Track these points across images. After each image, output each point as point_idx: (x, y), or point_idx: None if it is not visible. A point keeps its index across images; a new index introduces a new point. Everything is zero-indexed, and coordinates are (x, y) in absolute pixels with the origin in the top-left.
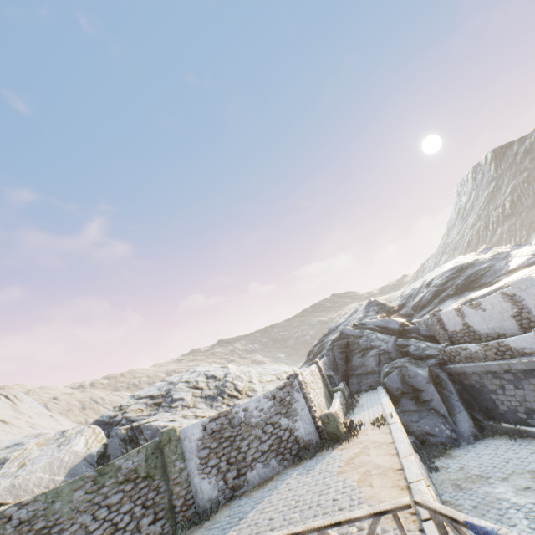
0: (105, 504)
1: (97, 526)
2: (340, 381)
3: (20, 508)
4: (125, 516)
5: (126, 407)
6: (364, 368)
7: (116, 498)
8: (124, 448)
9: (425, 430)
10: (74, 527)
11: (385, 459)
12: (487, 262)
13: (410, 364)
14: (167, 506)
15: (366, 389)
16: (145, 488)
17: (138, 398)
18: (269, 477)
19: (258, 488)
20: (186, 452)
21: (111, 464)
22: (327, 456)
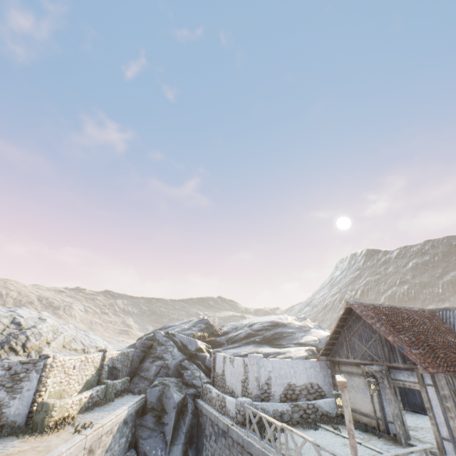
0: None
1: None
2: (127, 375)
3: None
4: None
5: None
6: (147, 373)
7: None
8: None
9: (144, 449)
10: None
11: None
12: (294, 329)
13: (175, 385)
14: None
15: (136, 392)
16: None
17: None
18: None
19: None
20: None
21: None
22: (4, 443)
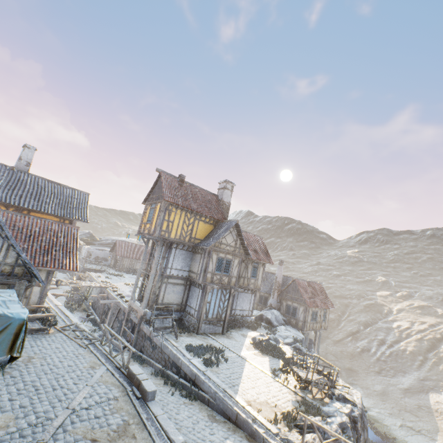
0: None
1: None
2: None
3: None
4: None
5: None
6: None
7: None
8: None
9: None
10: None
11: None
12: None
13: None
14: None
15: None
16: None
17: None
18: None
19: None
20: None
21: None
22: None
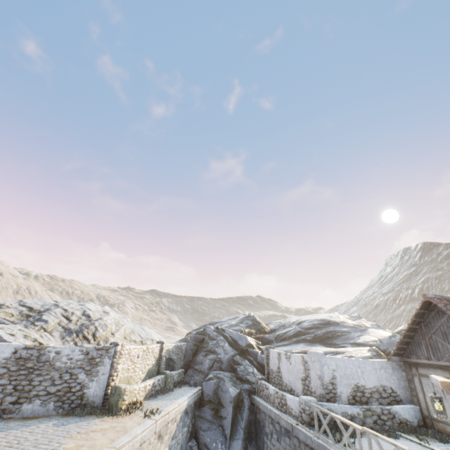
0: None
1: None
2: (182, 368)
3: None
4: None
5: (5, 307)
6: (201, 366)
7: None
8: None
9: (205, 441)
10: None
11: (104, 443)
12: (348, 328)
13: (230, 379)
14: None
15: (192, 384)
16: None
17: (22, 304)
18: (39, 416)
19: (21, 420)
20: None
21: None
22: (87, 420)
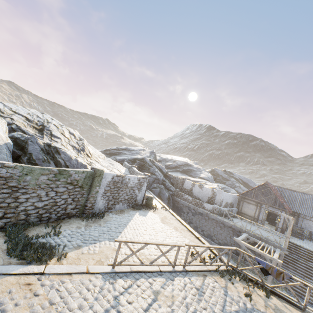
0: (55, 190)
1: (46, 199)
2: None
3: (2, 167)
4: (62, 200)
5: (6, 113)
6: None
7: (62, 190)
8: (45, 156)
9: None
10: (34, 194)
11: (179, 225)
12: (195, 169)
13: (164, 189)
14: (83, 204)
15: None
16: (78, 192)
17: (11, 110)
18: (122, 210)
19: (120, 213)
20: (101, 184)
21: (67, 171)
22: (148, 213)
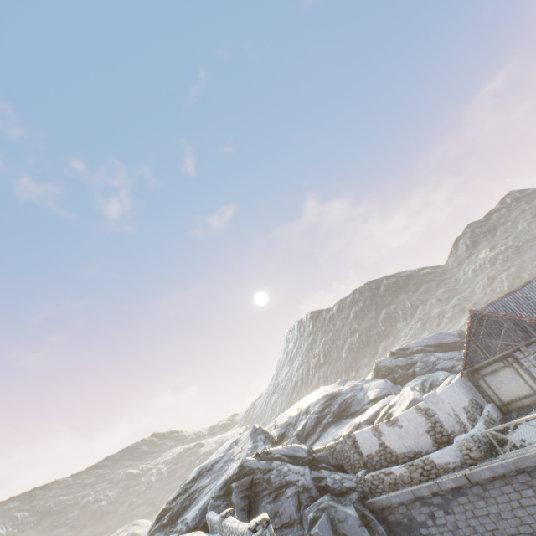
0: None
1: None
2: None
3: None
4: None
5: None
6: (278, 518)
7: None
8: None
9: None
10: None
11: None
12: (350, 392)
13: (334, 502)
14: None
15: None
16: None
17: None
18: None
19: None
20: None
21: None
22: None
